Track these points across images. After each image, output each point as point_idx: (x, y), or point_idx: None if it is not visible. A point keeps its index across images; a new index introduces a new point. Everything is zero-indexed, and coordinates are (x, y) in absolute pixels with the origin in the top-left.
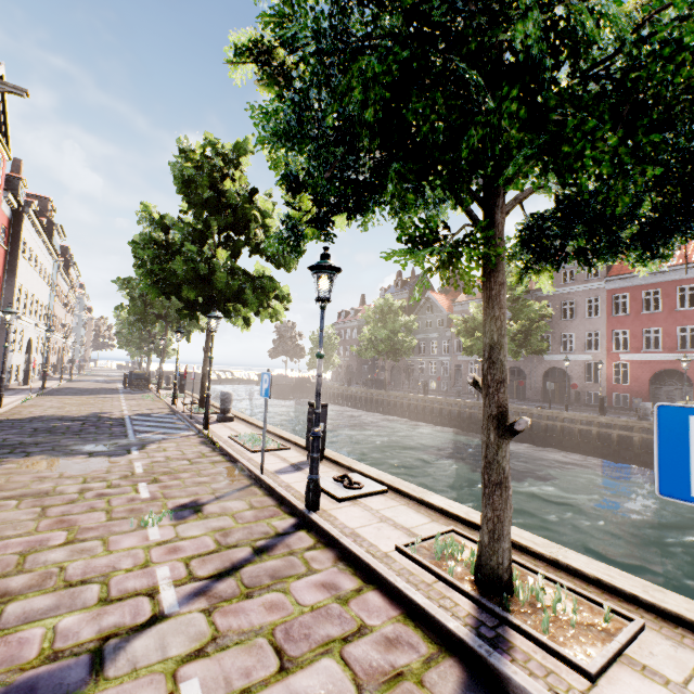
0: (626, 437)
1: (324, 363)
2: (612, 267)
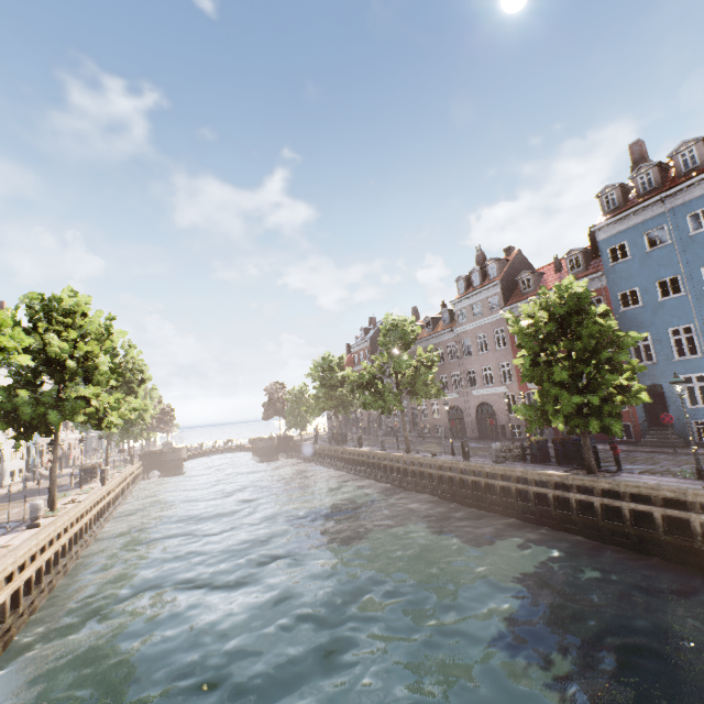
0: (480, 482)
1: (299, 422)
2: (512, 295)
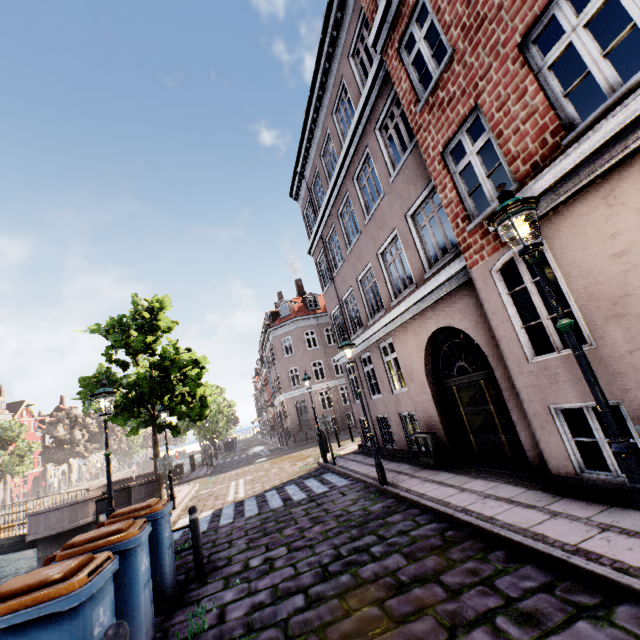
0: None
1: None
2: None
